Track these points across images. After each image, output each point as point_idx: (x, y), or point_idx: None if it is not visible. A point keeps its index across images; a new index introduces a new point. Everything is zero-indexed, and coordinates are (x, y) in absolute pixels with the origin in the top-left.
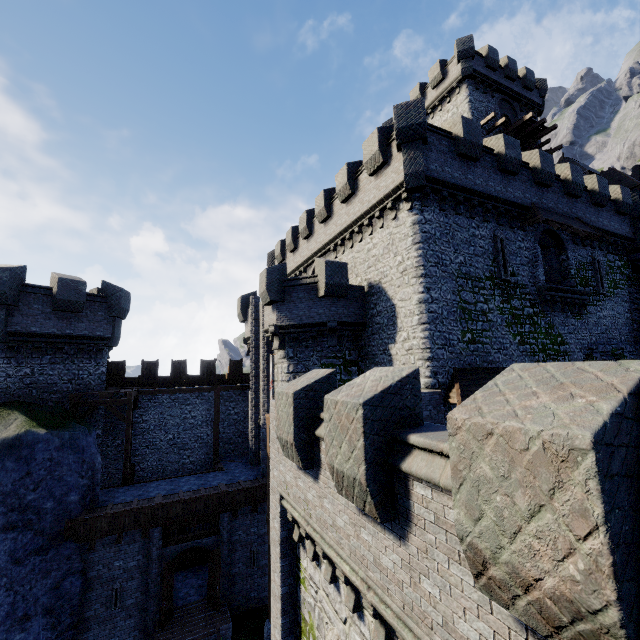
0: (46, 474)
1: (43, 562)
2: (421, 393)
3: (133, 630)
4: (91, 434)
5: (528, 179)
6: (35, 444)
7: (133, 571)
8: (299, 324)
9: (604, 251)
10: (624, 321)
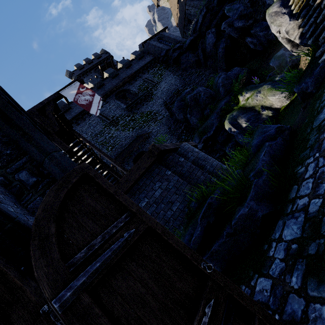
0: None
1: None
2: None
3: None
4: None
5: (95, 91)
6: None
7: None
8: None
9: (147, 73)
10: (174, 80)
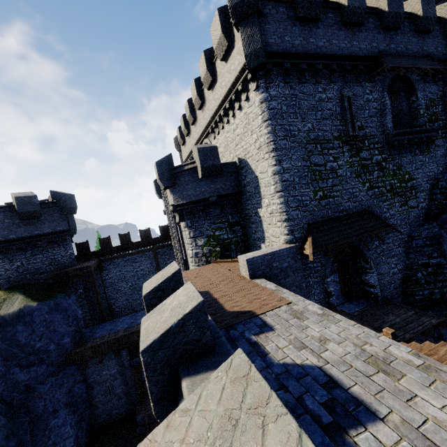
0: (45, 329)
1: (57, 380)
2: (280, 250)
3: (125, 405)
4: (70, 297)
5: (375, 26)
6: (32, 313)
7: (116, 375)
8: (189, 202)
9: None
10: None
